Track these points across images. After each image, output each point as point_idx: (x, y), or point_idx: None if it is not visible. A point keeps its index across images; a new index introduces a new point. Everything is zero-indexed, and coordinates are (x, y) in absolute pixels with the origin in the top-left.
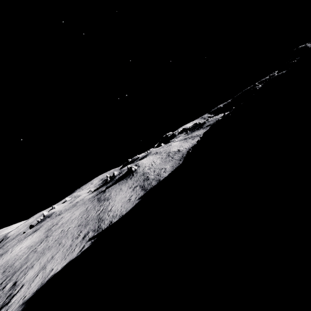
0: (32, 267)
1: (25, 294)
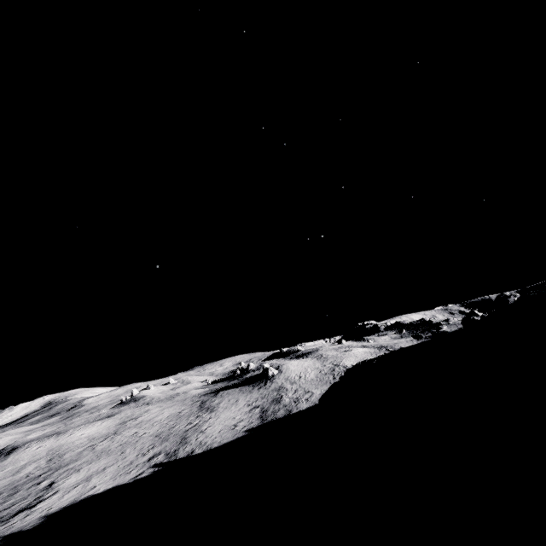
0: (78, 470)
1: (53, 505)
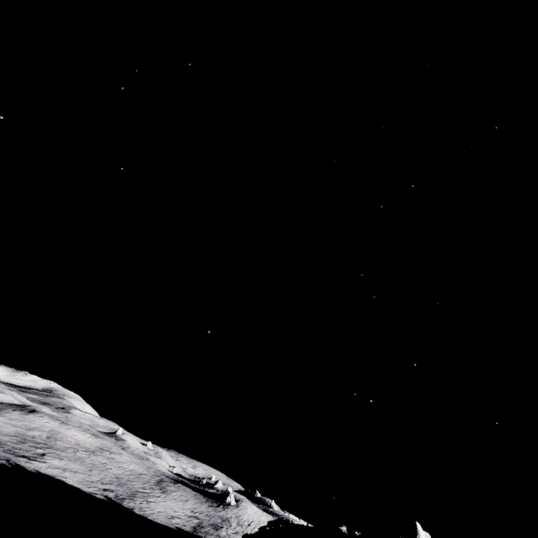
0: (61, 459)
1: (42, 468)
